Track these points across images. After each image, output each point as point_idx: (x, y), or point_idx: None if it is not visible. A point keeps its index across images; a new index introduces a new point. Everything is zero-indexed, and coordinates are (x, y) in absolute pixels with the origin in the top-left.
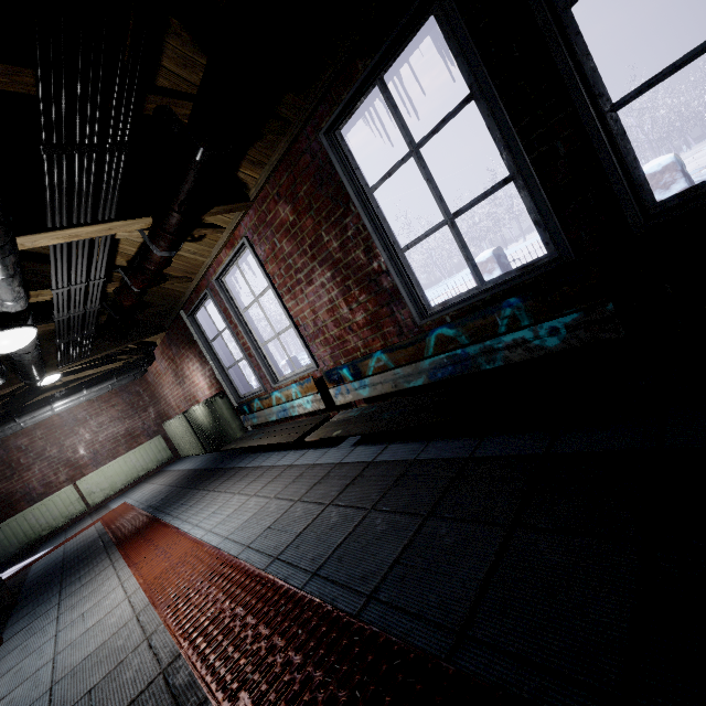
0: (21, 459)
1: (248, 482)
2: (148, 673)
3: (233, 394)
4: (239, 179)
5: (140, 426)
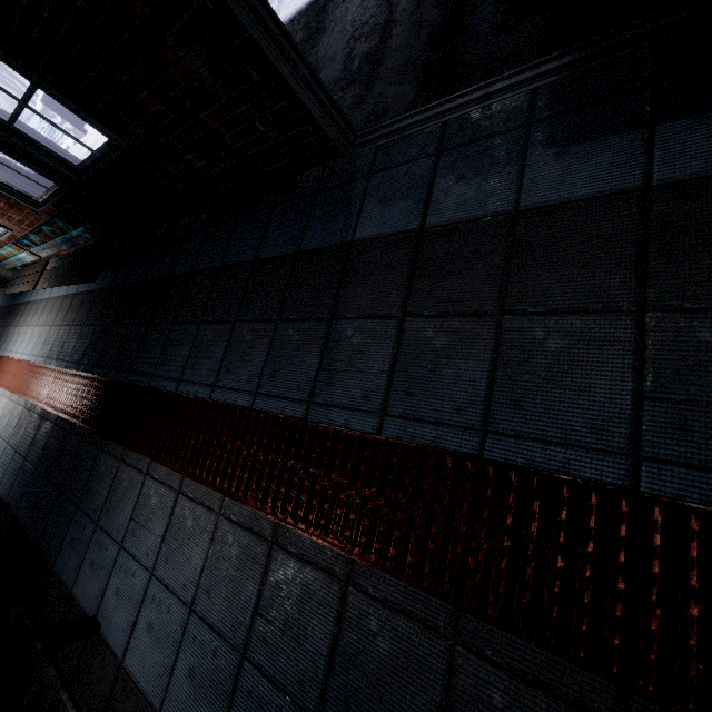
0: None
1: (32, 316)
2: (21, 410)
3: None
4: None
5: None
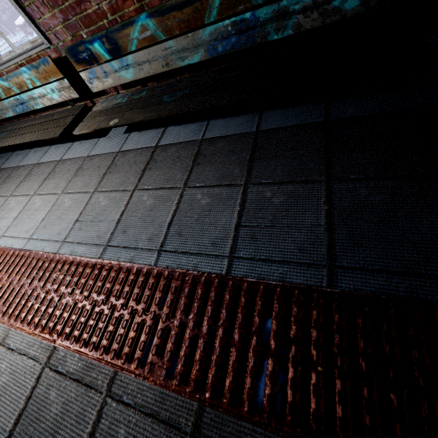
0: None
1: (17, 183)
2: (28, 372)
3: None
4: None
5: None
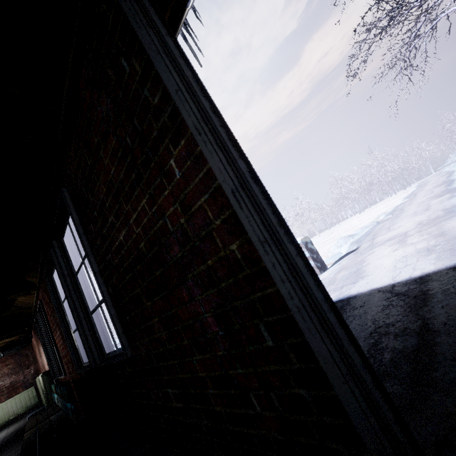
0: None
1: (9, 455)
2: None
3: (52, 373)
4: (29, 280)
5: (21, 379)
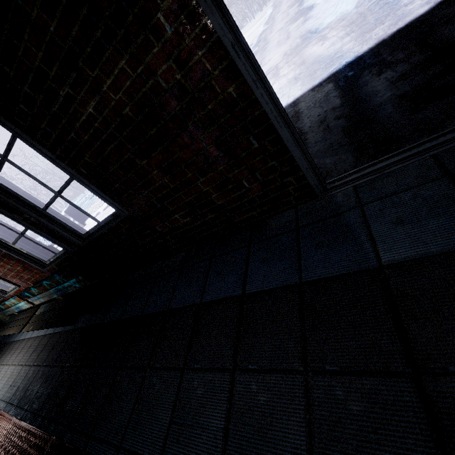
0: None
1: (11, 355)
2: None
3: None
4: None
5: None
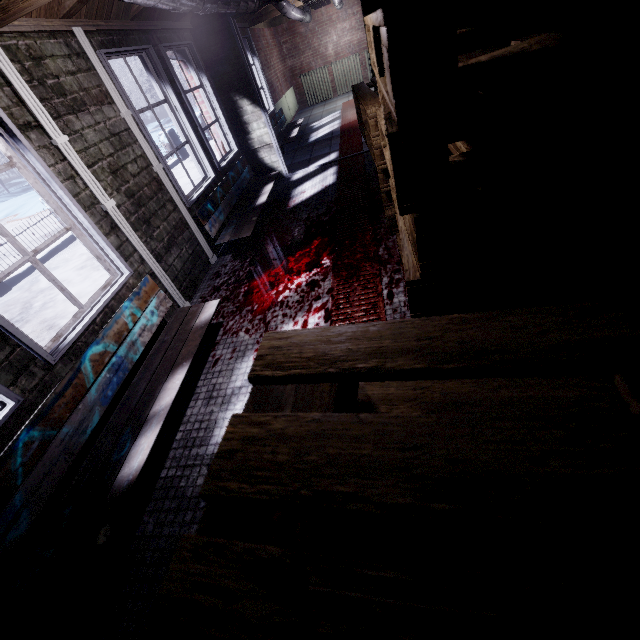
0: (267, 58)
1: None
2: None
3: None
4: None
5: (285, 73)
